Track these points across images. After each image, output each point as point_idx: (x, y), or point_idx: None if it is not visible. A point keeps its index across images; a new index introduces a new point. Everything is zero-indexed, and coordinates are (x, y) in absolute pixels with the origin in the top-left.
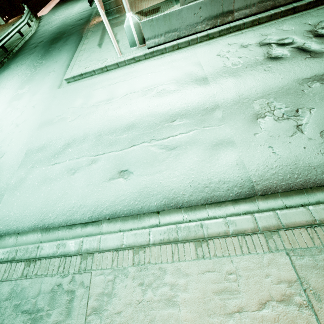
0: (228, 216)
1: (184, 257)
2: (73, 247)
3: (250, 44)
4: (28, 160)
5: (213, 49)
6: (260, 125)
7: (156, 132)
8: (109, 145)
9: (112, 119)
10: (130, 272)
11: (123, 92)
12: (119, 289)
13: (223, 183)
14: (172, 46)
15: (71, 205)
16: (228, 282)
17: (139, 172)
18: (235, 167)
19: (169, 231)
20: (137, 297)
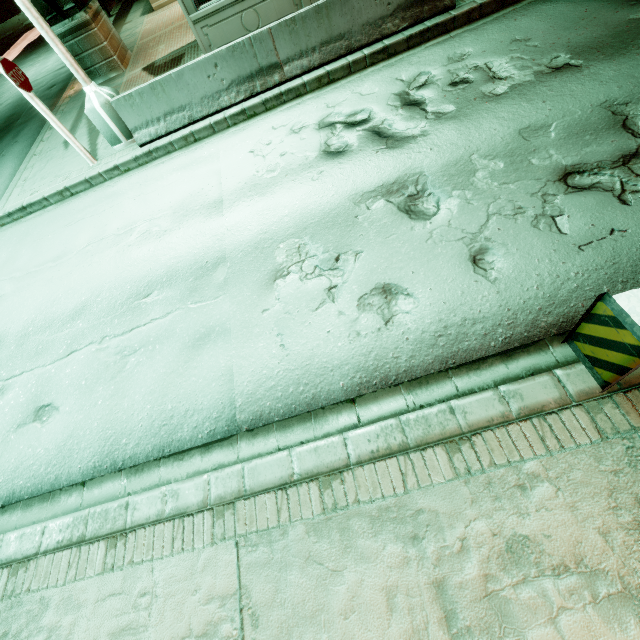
0: (189, 477)
1: (84, 572)
2: None
3: (305, 127)
4: None
5: (247, 140)
6: (276, 293)
7: (116, 321)
8: (34, 354)
9: (52, 300)
10: None
11: (84, 240)
12: None
13: (192, 414)
14: (184, 138)
15: None
16: (136, 611)
17: (69, 407)
18: (218, 381)
19: (76, 522)
20: None
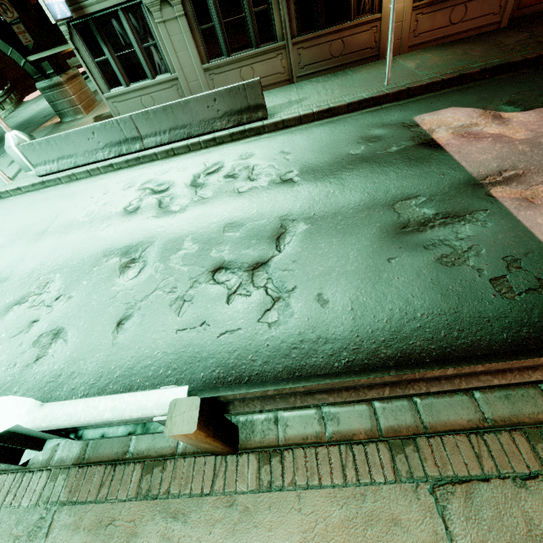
0: None
1: None
2: None
3: (132, 186)
4: None
5: (97, 187)
6: (7, 316)
7: None
8: None
9: None
10: None
11: None
12: None
13: None
14: (69, 176)
15: None
16: None
17: None
18: None
19: None
20: None
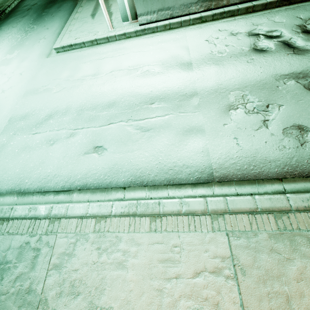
0: (185, 197)
1: (138, 229)
2: (43, 211)
3: (240, 33)
4: (11, 127)
5: (203, 33)
6: (231, 117)
7: (134, 113)
8: (88, 120)
9: (94, 95)
10: (90, 237)
11: (109, 68)
12: (79, 251)
13: (186, 167)
14: (164, 26)
15: (47, 174)
16: (172, 253)
17: (113, 150)
18: (200, 154)
19: (130, 205)
20: (93, 259)
